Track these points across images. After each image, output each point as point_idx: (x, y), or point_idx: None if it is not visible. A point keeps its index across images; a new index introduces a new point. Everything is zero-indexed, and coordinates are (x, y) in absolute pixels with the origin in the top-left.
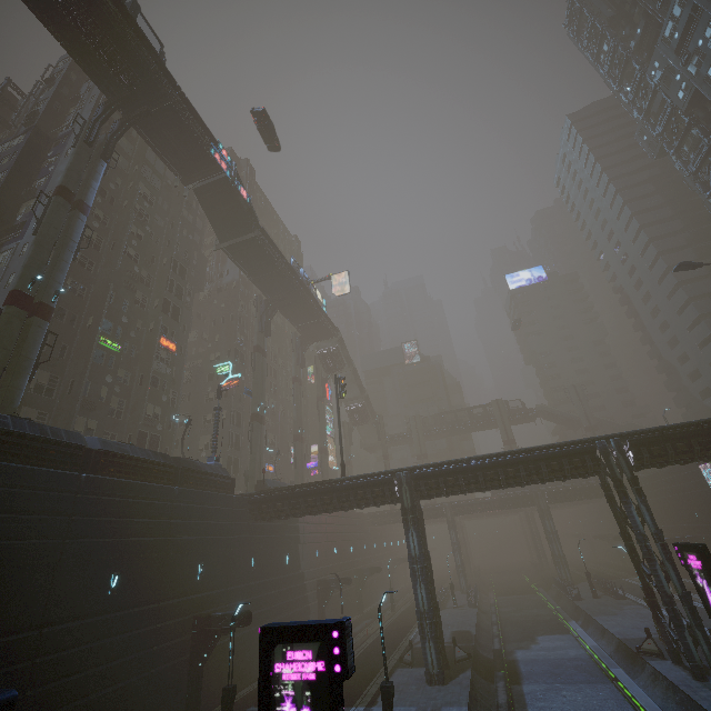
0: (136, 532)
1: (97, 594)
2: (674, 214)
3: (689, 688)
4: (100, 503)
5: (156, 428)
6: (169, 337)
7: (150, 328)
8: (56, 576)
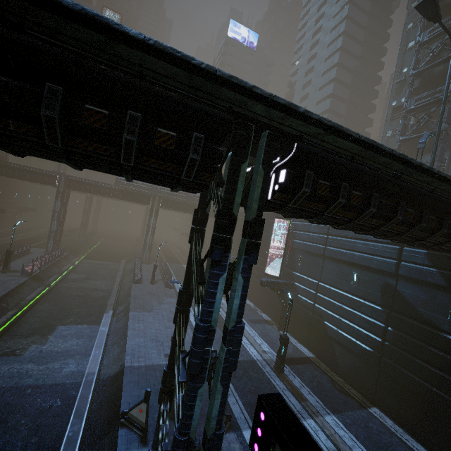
0: None
1: None
2: (362, 42)
3: None
4: None
5: None
6: None
7: None
8: None
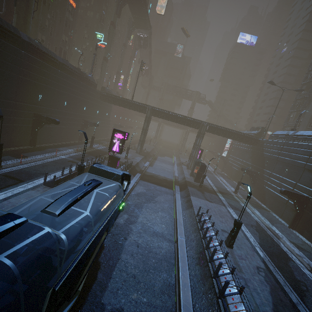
0: (71, 92)
1: (62, 105)
2: (311, 49)
3: (184, 169)
4: (63, 81)
5: (65, 47)
6: None
7: None
8: (54, 97)
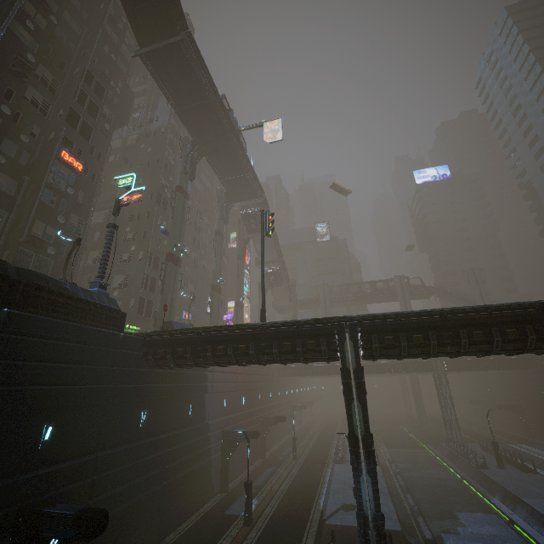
0: None
1: None
2: None
3: None
4: None
5: (45, 250)
6: (74, 153)
7: (50, 137)
8: None
